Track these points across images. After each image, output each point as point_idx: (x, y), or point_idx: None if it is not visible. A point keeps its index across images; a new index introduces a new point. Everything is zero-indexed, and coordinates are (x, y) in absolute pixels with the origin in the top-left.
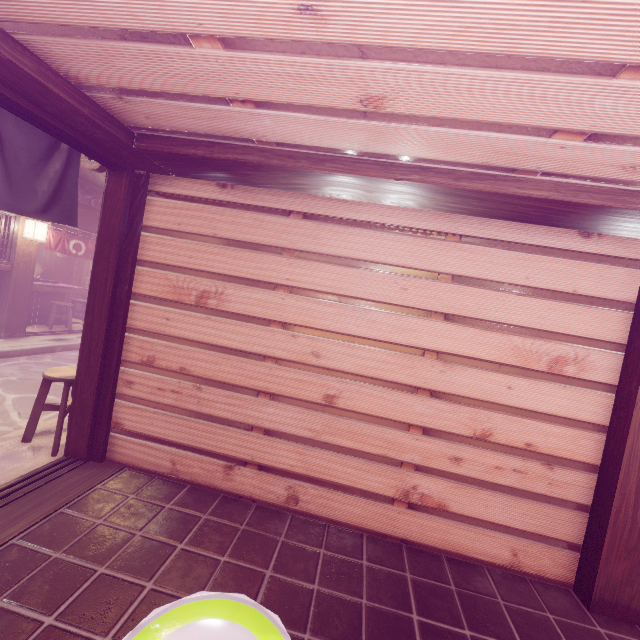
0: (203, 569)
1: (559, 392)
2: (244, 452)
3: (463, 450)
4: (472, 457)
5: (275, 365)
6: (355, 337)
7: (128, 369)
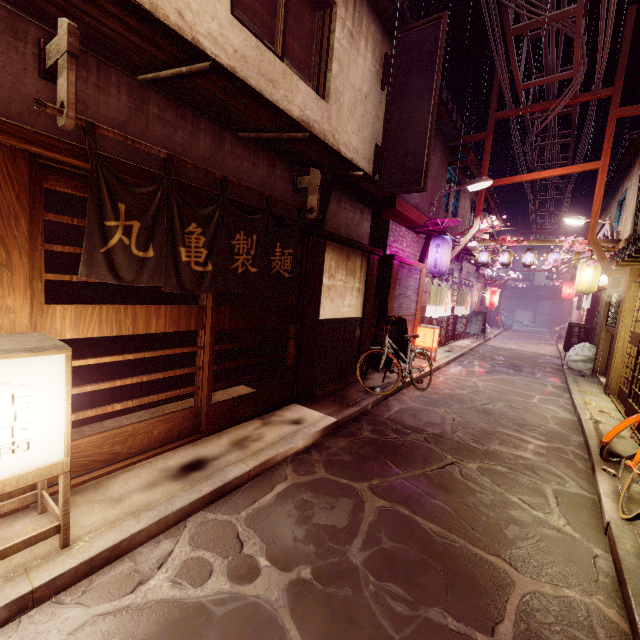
0: None
1: None
2: None
3: None
4: None
5: None
6: None
7: None
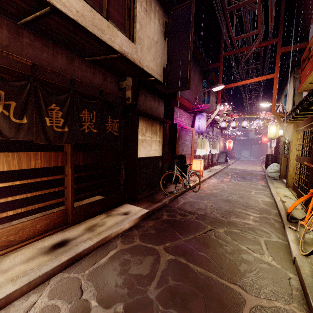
0: None
1: None
2: None
3: None
4: None
5: None
6: None
7: None
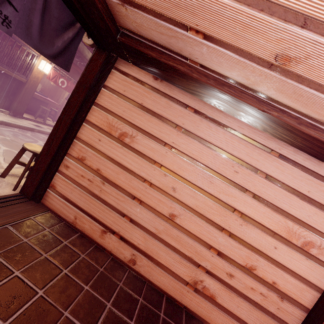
0: (73, 291)
1: (303, 261)
2: (115, 226)
3: (236, 271)
4: (240, 277)
5: (149, 186)
6: (199, 188)
7: (69, 159)
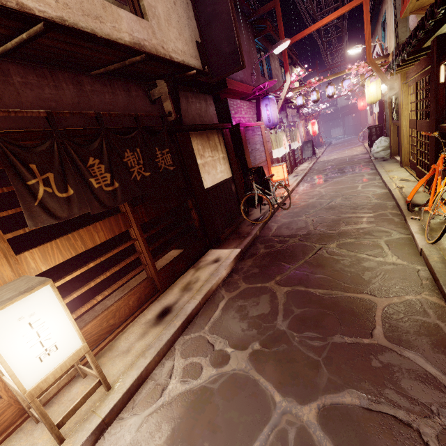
0: None
1: None
2: None
3: None
4: None
5: None
6: None
7: None
